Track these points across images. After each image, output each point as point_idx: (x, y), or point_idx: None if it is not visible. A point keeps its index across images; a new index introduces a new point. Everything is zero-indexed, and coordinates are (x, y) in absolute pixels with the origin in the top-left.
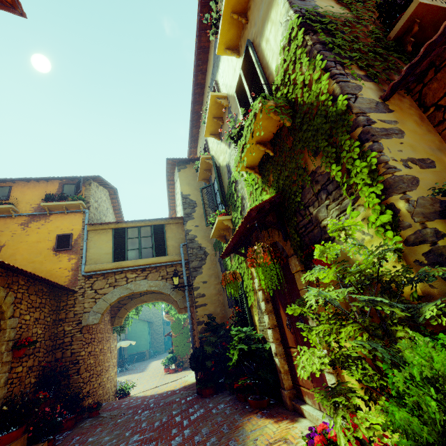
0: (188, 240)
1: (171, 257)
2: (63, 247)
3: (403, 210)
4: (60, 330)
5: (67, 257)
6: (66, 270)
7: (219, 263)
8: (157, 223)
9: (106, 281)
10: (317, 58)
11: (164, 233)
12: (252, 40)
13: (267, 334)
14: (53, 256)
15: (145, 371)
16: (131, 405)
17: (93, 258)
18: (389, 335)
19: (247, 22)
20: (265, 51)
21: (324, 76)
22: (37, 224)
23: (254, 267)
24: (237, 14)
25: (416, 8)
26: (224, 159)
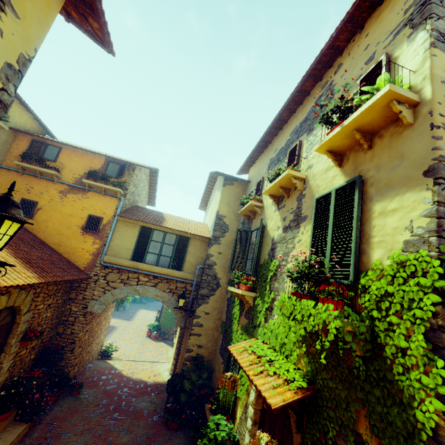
0: (206, 265)
1: (185, 274)
2: (91, 229)
3: None
4: (68, 308)
5: (92, 240)
6: (88, 252)
7: (227, 302)
8: (183, 234)
9: (119, 276)
10: (438, 363)
11: (187, 246)
12: (364, 178)
13: (242, 443)
14: (80, 235)
15: (131, 321)
16: (107, 389)
17: (114, 249)
18: None
19: (369, 148)
20: (374, 218)
21: (434, 399)
22: (74, 197)
23: None
24: (362, 134)
25: None
26: (272, 229)
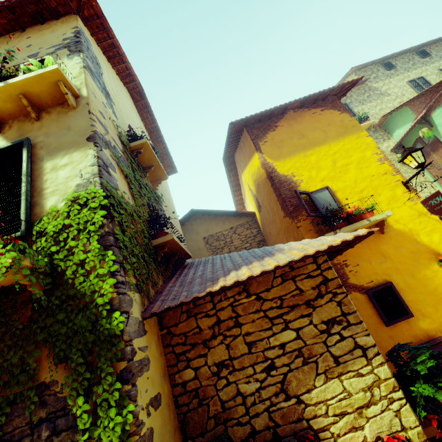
0: None
1: None
2: None
3: None
4: None
5: None
6: None
7: None
8: None
9: None
10: (109, 254)
11: None
12: (33, 143)
13: None
14: None
15: None
16: None
17: None
18: None
19: (38, 120)
20: (46, 173)
21: (109, 279)
22: None
23: None
24: (30, 103)
25: (171, 239)
26: None
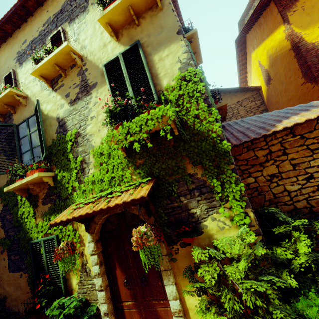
0: None
1: None
2: None
3: (252, 217)
4: None
5: None
6: None
7: None
8: None
9: None
10: (213, 109)
11: None
12: (141, 43)
13: (92, 295)
14: None
15: None
16: None
17: None
18: (258, 291)
19: (138, 25)
20: (156, 64)
21: (217, 123)
22: None
23: (139, 248)
24: (134, 12)
25: (225, 104)
26: (53, 109)
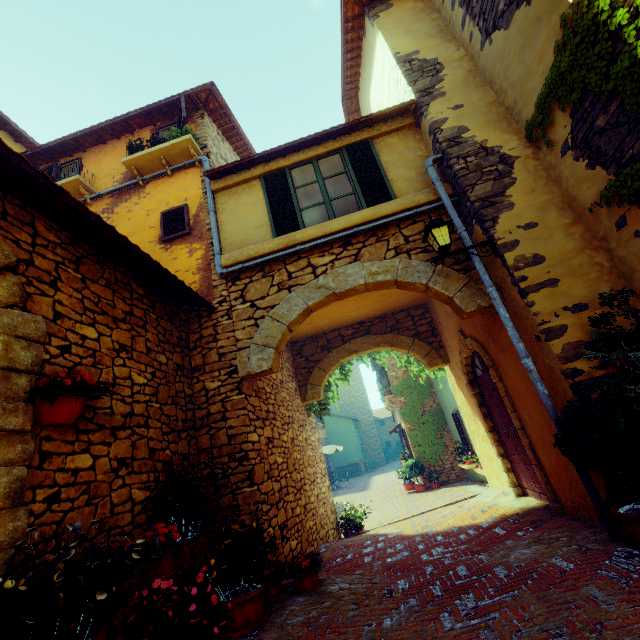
0: (445, 143)
1: (408, 199)
2: (175, 232)
3: None
4: (198, 390)
5: (186, 249)
6: (188, 272)
7: (570, 153)
8: (351, 140)
9: (269, 282)
10: None
11: (375, 155)
12: None
13: None
14: (161, 253)
15: (368, 490)
16: (389, 561)
17: (233, 240)
18: None
19: None
20: None
21: None
22: (126, 206)
23: None
24: None
25: None
26: None
